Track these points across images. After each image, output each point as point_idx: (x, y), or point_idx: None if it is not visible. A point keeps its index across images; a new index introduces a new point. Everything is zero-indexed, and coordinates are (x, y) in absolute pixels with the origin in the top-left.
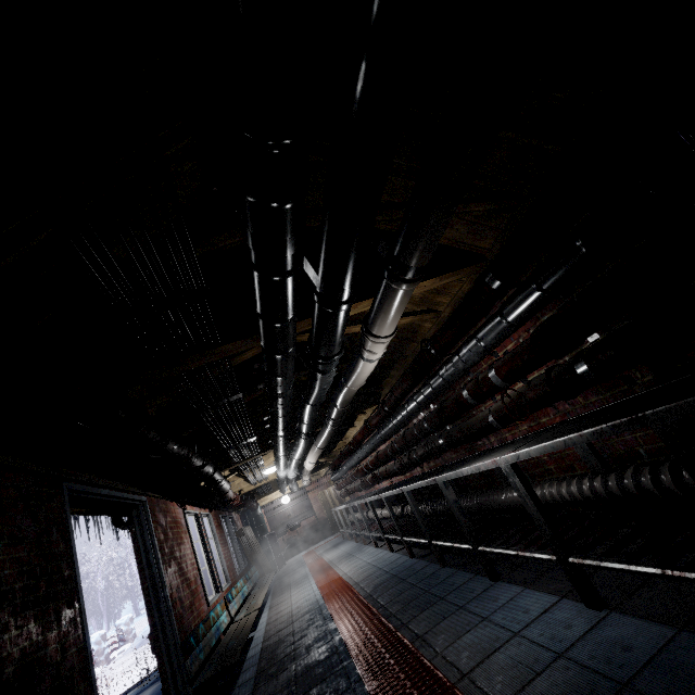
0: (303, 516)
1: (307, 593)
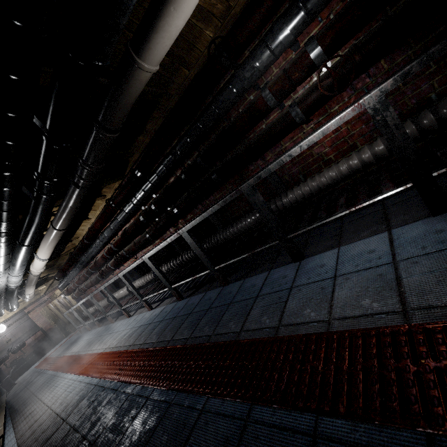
0: (27, 335)
1: (67, 386)
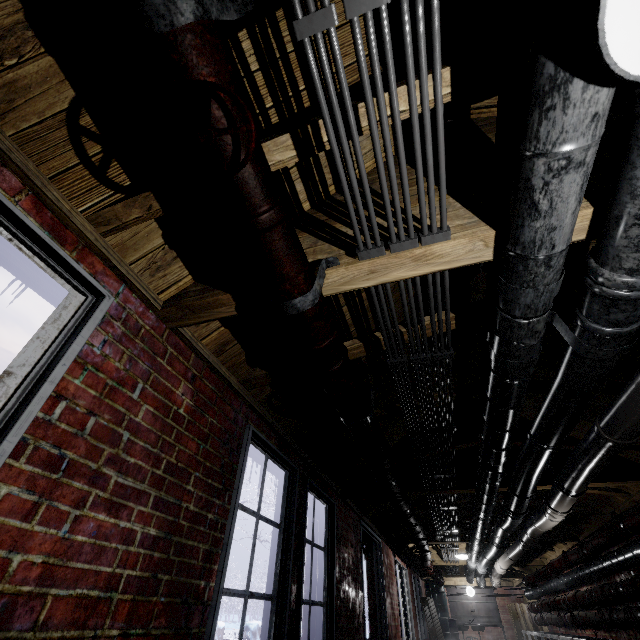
0: (487, 620)
1: None
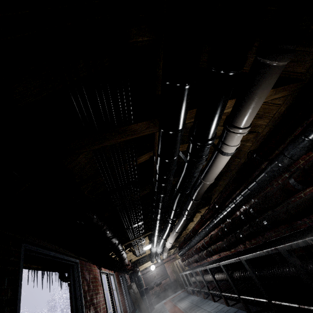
0: (162, 277)
1: None
